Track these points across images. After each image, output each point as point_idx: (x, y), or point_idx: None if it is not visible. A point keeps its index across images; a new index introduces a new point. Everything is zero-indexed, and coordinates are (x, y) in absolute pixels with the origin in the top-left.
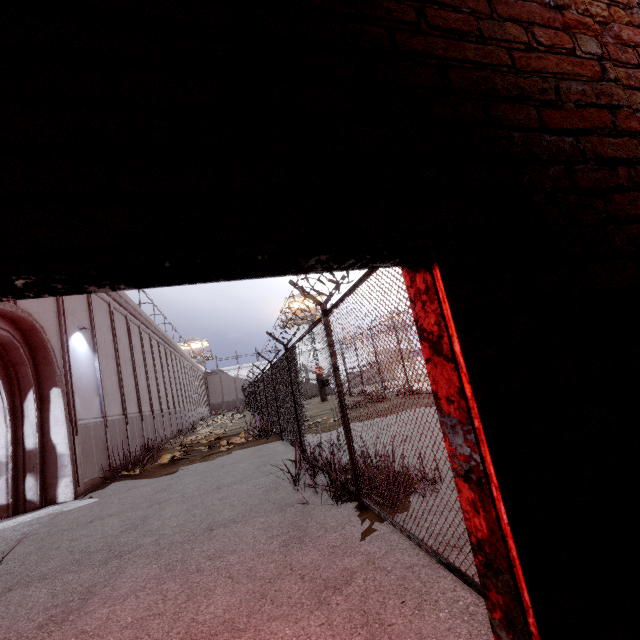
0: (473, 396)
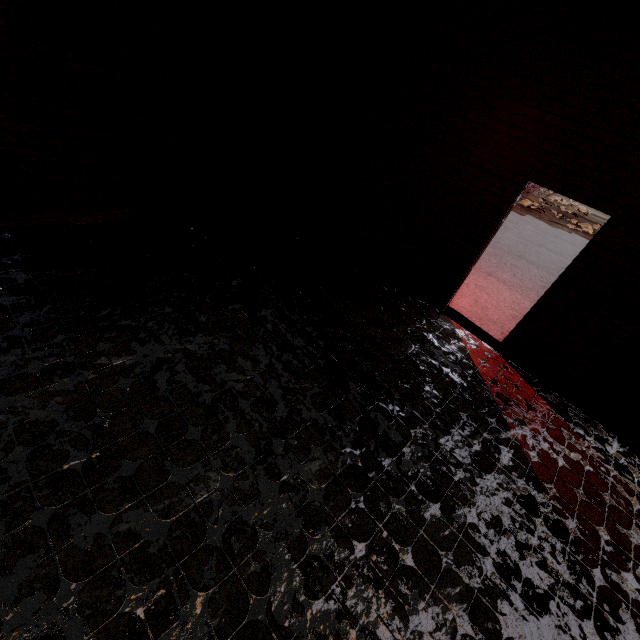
0: (586, 246)
